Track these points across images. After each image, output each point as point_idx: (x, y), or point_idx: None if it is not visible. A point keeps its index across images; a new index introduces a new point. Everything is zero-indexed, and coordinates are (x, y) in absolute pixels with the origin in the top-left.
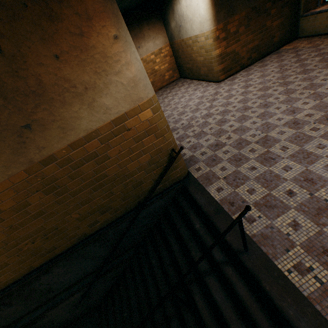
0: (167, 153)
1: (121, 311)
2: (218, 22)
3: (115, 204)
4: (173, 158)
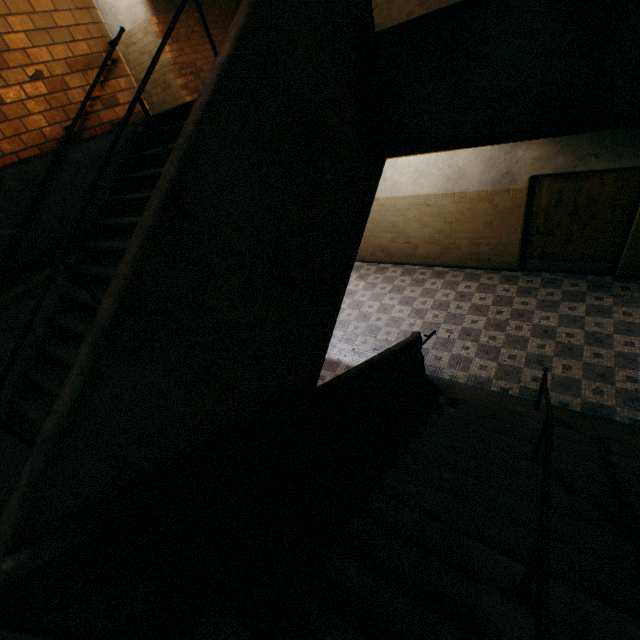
0: (103, 47)
1: (71, 347)
2: (158, 12)
3: (13, 111)
4: (114, 43)
